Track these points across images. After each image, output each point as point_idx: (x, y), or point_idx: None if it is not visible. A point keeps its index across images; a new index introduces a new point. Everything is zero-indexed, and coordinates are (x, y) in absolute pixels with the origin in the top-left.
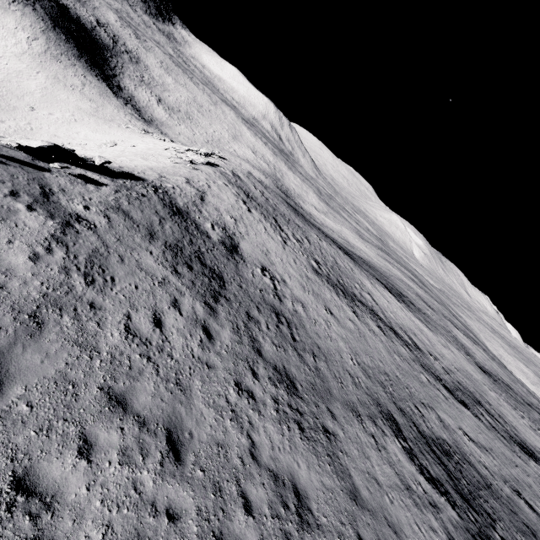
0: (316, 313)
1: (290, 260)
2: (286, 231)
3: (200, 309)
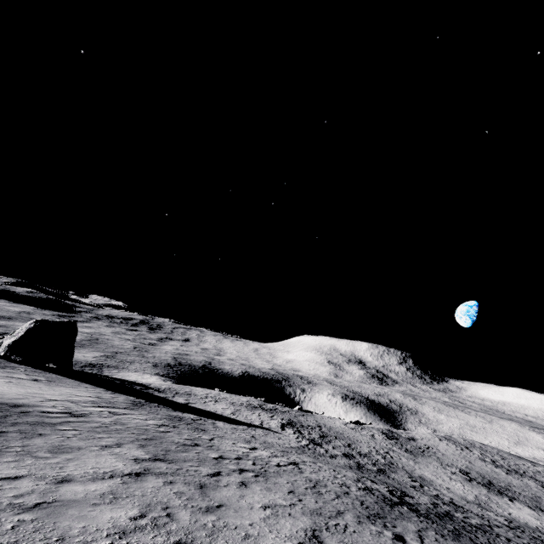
0: (452, 457)
1: (456, 451)
2: (473, 450)
3: (386, 438)
